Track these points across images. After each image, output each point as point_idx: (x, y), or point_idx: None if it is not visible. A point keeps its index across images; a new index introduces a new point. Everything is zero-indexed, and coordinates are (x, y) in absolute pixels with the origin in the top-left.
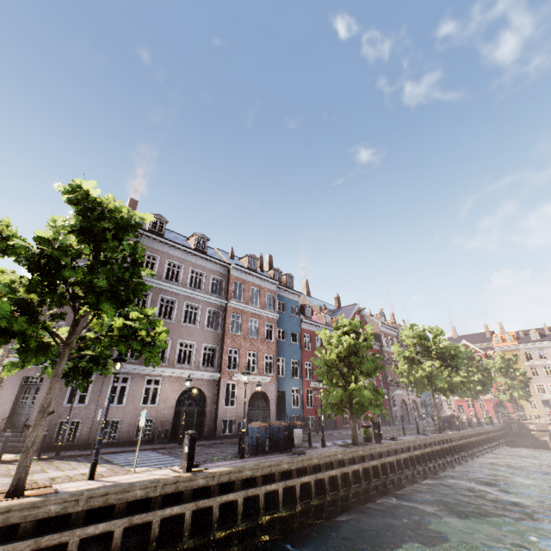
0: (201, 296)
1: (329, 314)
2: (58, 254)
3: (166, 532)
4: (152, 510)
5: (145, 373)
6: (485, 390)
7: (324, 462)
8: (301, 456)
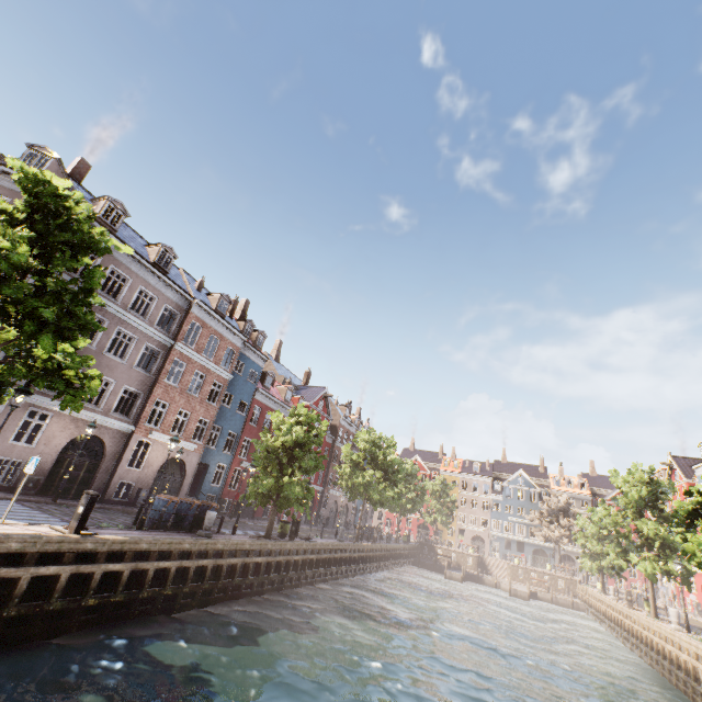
0: (143, 326)
1: (292, 391)
2: (7, 268)
3: (32, 591)
4: (25, 566)
5: (30, 402)
6: (414, 509)
7: (229, 549)
8: (207, 539)
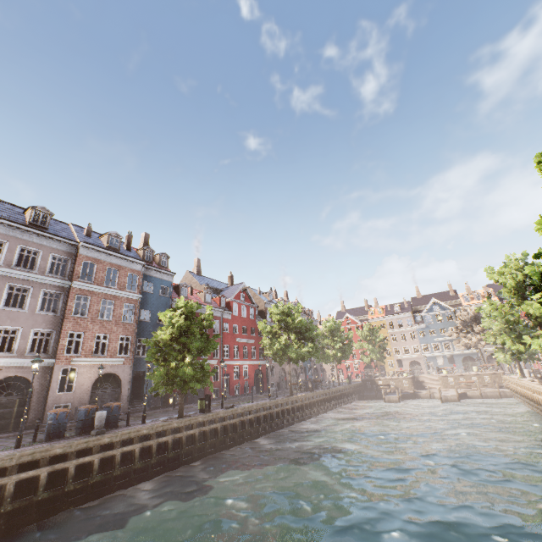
0: (33, 277)
1: (210, 293)
2: None
3: None
4: None
5: None
6: (347, 356)
7: (119, 440)
8: (88, 438)
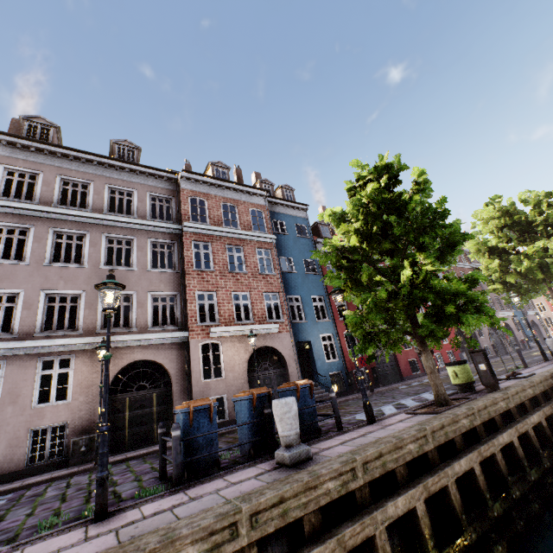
0: (133, 223)
1: None
2: None
3: None
4: None
5: (33, 352)
6: None
7: (364, 482)
8: (276, 487)
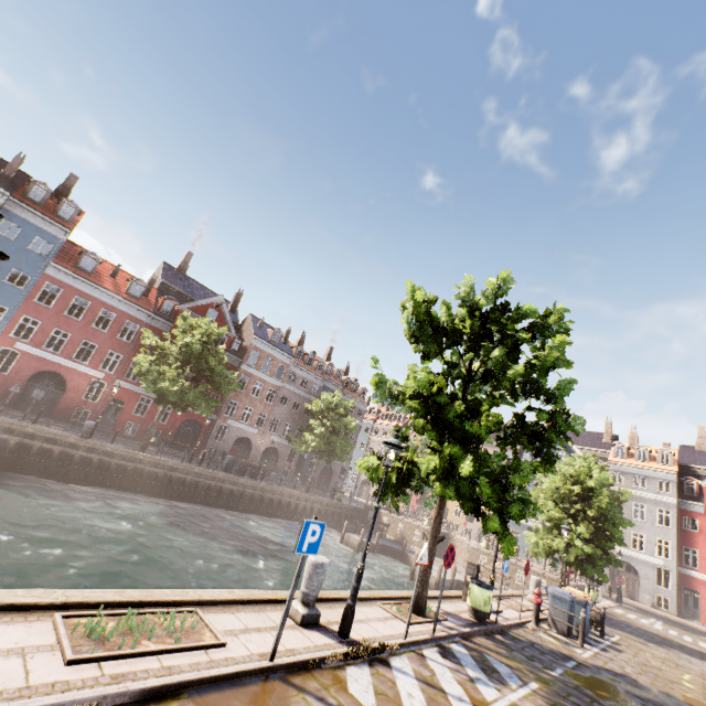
0: None
1: (143, 286)
2: None
3: None
4: None
5: None
6: (339, 455)
7: None
8: None
